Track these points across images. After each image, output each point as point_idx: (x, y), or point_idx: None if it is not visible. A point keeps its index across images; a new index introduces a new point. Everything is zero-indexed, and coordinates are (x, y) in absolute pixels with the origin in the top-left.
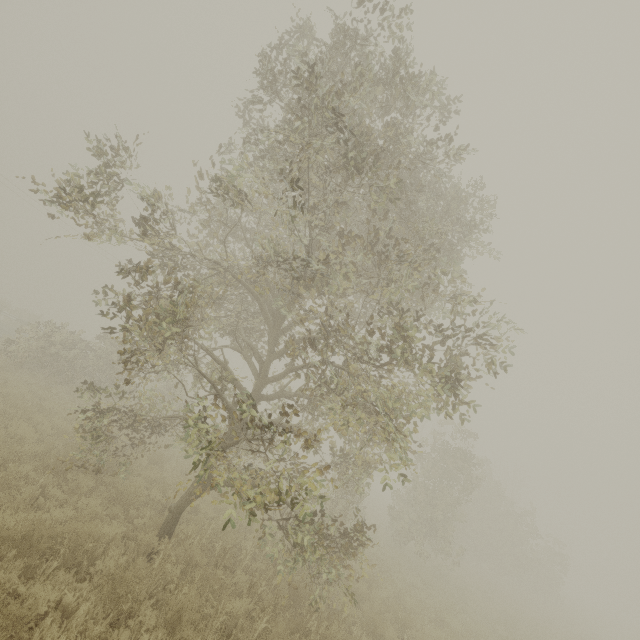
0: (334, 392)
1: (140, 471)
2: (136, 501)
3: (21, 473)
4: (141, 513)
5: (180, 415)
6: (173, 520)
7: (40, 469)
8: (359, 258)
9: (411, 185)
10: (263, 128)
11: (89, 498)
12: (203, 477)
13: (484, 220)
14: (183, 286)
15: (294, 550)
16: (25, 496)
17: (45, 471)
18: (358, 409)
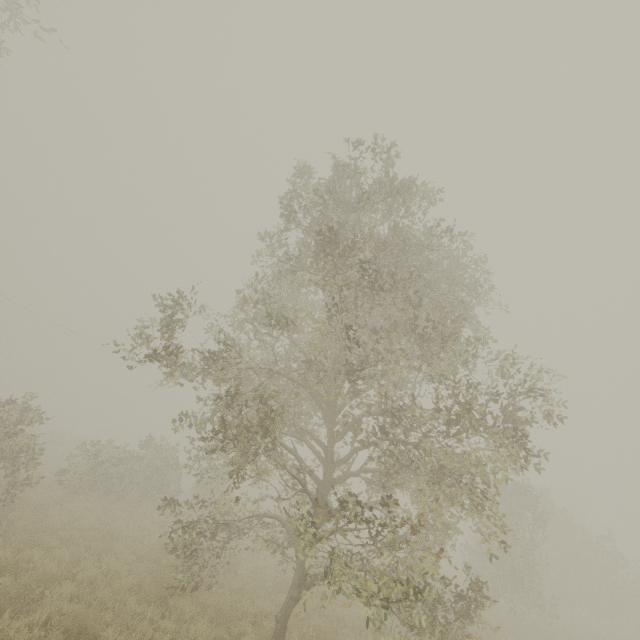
0: (408, 467)
1: (221, 582)
2: (233, 617)
3: (133, 611)
4: (242, 629)
5: (259, 516)
6: (282, 630)
7: (142, 602)
8: (403, 345)
9: (424, 270)
10: (284, 244)
11: (197, 624)
12: (300, 577)
13: (489, 280)
14: (244, 393)
15: (404, 637)
16: (150, 635)
17: (147, 603)
18: (440, 482)
